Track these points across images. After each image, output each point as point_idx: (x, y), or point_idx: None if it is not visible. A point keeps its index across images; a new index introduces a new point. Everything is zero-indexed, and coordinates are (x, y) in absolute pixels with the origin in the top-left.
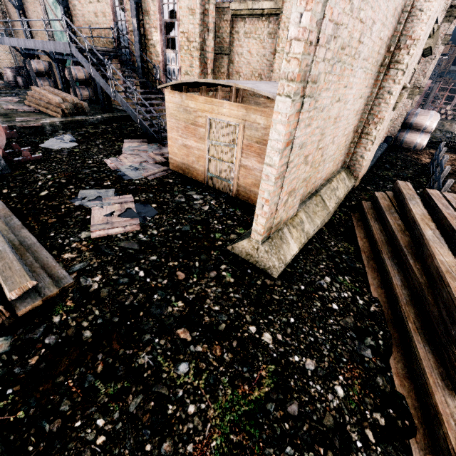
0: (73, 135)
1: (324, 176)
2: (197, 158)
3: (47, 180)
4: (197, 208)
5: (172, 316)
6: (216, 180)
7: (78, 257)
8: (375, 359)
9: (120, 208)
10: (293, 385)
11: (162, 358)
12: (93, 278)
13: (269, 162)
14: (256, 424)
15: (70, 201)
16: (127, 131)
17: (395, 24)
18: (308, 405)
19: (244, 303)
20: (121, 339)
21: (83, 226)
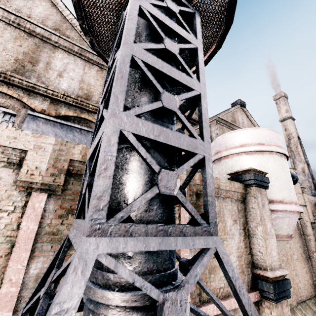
0: None
1: (305, 295)
2: None
3: None
4: None
5: None
6: None
7: None
8: None
9: None
10: None
11: None
12: None
13: None
14: None
15: None
16: None
17: (303, 248)
18: None
19: None
20: None
21: None
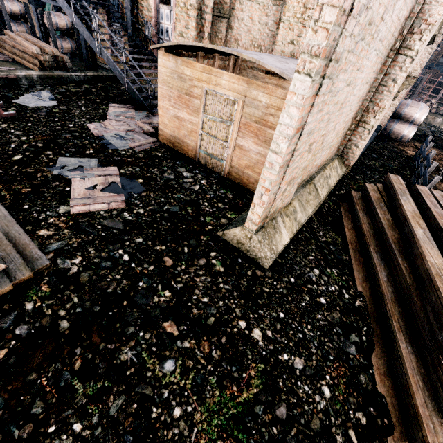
0: (52, 92)
1: (319, 163)
2: (188, 132)
3: (21, 142)
4: (187, 187)
5: (158, 307)
6: (208, 158)
7: (56, 235)
8: (359, 356)
9: (104, 181)
10: (281, 385)
11: (146, 354)
12: (72, 260)
13: (275, 148)
14: (244, 428)
15: (47, 169)
16: (113, 94)
17: (414, 4)
18: (296, 407)
19: (233, 296)
20: (102, 331)
21: (62, 200)
